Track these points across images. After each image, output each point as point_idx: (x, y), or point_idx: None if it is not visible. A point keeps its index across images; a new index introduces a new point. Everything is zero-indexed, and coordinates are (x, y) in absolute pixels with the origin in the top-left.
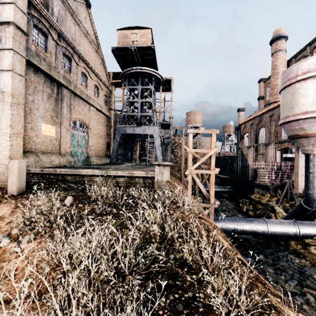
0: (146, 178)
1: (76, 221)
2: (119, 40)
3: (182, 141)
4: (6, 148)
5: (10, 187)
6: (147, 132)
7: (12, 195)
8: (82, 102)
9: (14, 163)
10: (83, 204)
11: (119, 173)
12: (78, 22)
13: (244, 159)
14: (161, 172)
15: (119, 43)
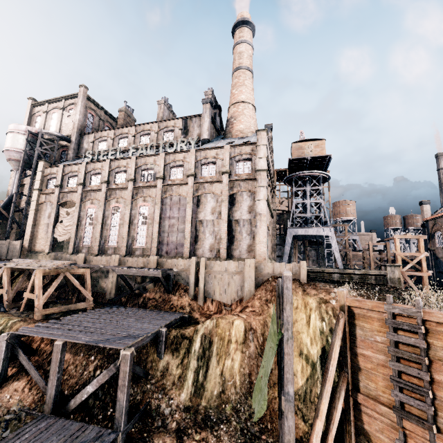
0: (377, 276)
1: (369, 296)
2: (294, 151)
3: (369, 244)
4: (264, 252)
5: (302, 277)
6: (321, 233)
7: (304, 282)
8: (268, 209)
9: (303, 262)
10: (355, 289)
11: (356, 271)
12: (270, 146)
13: (439, 263)
14: (392, 271)
15: (294, 154)
